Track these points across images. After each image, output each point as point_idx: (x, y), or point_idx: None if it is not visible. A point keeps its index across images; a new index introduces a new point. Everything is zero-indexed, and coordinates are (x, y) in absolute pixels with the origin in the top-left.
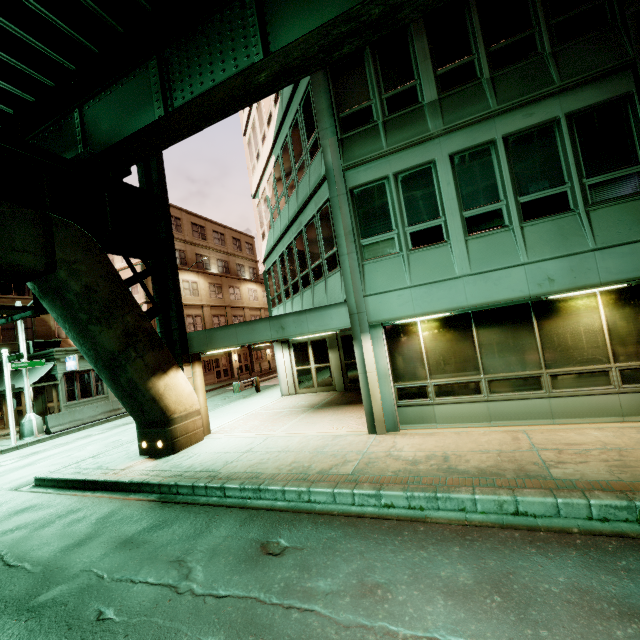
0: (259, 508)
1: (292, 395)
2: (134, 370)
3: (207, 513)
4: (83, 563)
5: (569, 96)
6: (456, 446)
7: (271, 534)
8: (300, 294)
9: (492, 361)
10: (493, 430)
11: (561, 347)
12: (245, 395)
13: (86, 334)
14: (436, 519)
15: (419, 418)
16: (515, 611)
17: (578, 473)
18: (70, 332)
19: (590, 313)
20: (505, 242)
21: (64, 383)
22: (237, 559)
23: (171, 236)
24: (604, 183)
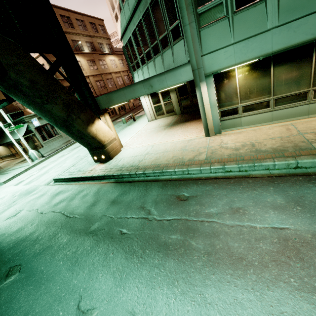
0: (165, 180)
1: (154, 120)
2: (78, 125)
3: (143, 185)
4: (100, 213)
5: None
6: (256, 137)
7: (178, 191)
8: (152, 60)
9: (279, 87)
10: (274, 126)
11: None
12: (128, 123)
13: (44, 110)
14: (255, 175)
15: (232, 125)
16: (309, 212)
17: None
18: (34, 110)
19: None
20: None
21: (37, 133)
22: (168, 204)
23: (61, 30)
24: None
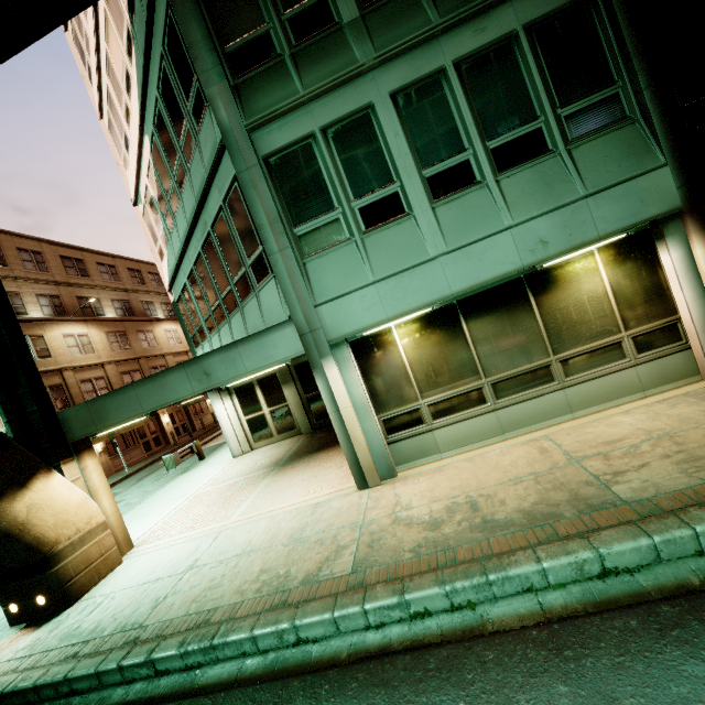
0: (217, 685)
1: (247, 453)
2: None
3: None
4: None
5: (524, 2)
6: (477, 481)
7: None
8: (227, 322)
9: (492, 359)
10: (510, 445)
11: (566, 324)
12: (185, 467)
13: None
14: (500, 621)
15: (418, 452)
16: None
17: (649, 485)
18: None
19: (591, 277)
20: (481, 203)
21: None
22: None
23: None
24: (581, 112)
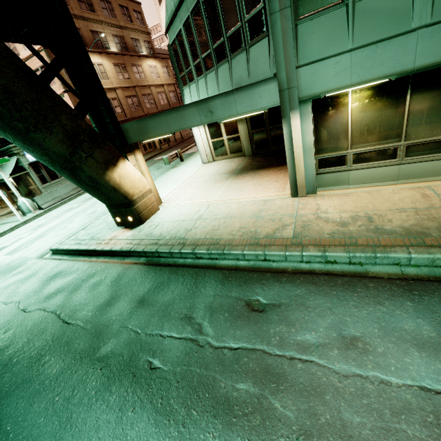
0: (227, 267)
1: (211, 162)
2: (89, 169)
3: (191, 275)
4: (118, 321)
5: None
6: (373, 206)
7: (249, 293)
8: (214, 70)
9: (417, 127)
10: (400, 188)
11: None
12: (172, 164)
13: (31, 142)
14: (376, 273)
15: (334, 182)
16: None
17: None
18: (15, 141)
19: None
20: None
21: (33, 171)
22: (232, 316)
23: (65, 8)
24: None
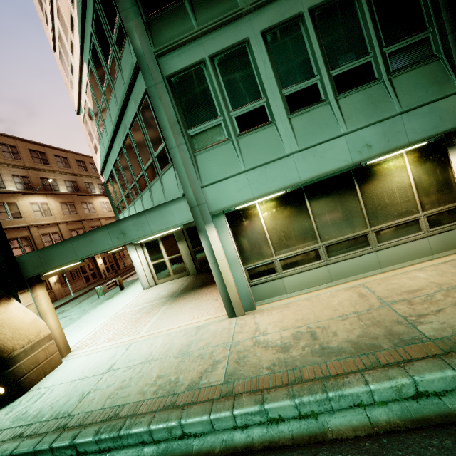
0: None
1: (153, 287)
2: None
3: None
4: None
5: None
6: (315, 316)
7: None
8: (140, 197)
9: (326, 229)
10: (337, 289)
11: (380, 206)
12: (111, 294)
13: None
14: (337, 430)
15: (271, 292)
16: None
17: (446, 326)
18: None
19: (400, 172)
20: (324, 116)
21: None
22: None
23: None
24: (401, 50)
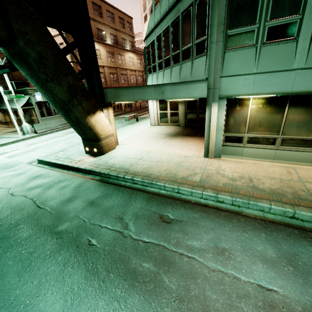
0: (152, 192)
1: (156, 126)
2: (78, 112)
3: (127, 192)
4: (74, 212)
5: None
6: (255, 172)
7: (163, 210)
8: (170, 68)
9: (290, 128)
10: (275, 165)
11: None
12: (130, 122)
13: (46, 88)
14: (247, 213)
15: (233, 153)
16: (301, 277)
17: None
18: (36, 85)
19: None
20: None
21: (37, 107)
22: (149, 222)
23: (87, 14)
24: None
